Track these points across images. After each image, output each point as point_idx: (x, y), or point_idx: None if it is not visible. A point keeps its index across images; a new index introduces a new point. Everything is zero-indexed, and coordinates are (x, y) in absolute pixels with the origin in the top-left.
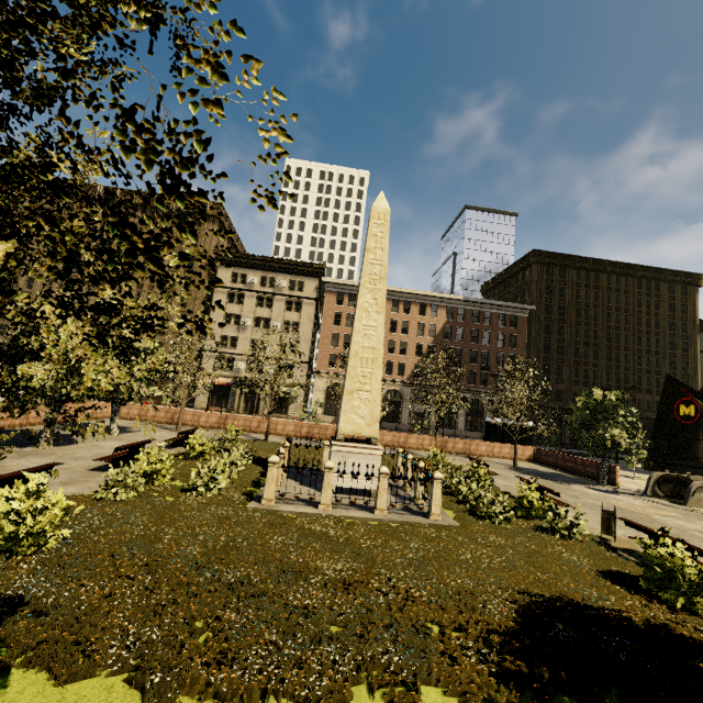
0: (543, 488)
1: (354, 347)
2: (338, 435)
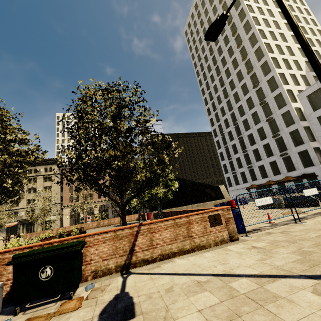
0: (68, 232)
1: None
2: None
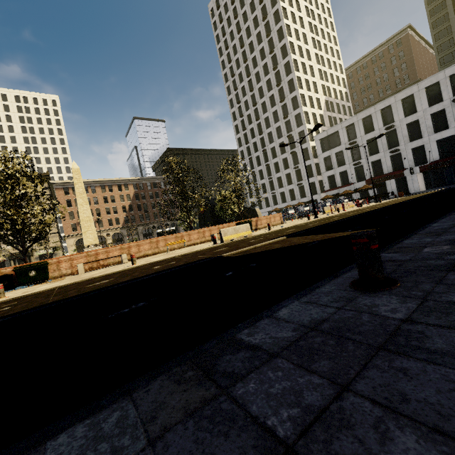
0: None
1: (81, 218)
2: (85, 246)
